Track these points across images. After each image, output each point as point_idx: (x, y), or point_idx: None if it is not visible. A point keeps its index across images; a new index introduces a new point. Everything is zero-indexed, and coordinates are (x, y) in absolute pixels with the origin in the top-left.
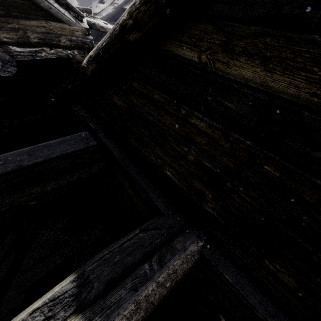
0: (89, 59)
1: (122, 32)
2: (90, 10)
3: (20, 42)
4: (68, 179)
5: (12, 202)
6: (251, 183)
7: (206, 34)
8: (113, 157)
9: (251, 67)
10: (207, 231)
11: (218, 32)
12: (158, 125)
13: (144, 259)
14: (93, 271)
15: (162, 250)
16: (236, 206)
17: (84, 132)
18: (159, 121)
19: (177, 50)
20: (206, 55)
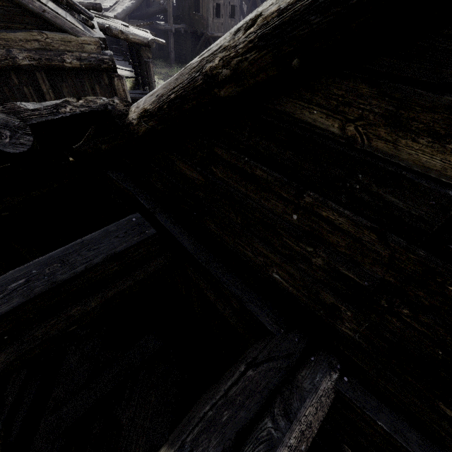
0: (142, 114)
1: (208, 85)
2: (99, 5)
3: (3, 67)
4: (119, 287)
5: (44, 334)
6: (423, 306)
7: (359, 98)
8: (182, 248)
9: (439, 154)
10: (341, 357)
11: (381, 97)
12: (260, 212)
13: (261, 410)
14: (197, 443)
15: (284, 394)
16: (394, 332)
17: (134, 215)
18: (263, 206)
19: (302, 113)
20: (355, 127)
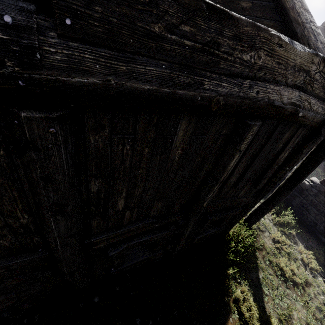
0: None
1: None
2: None
3: None
4: None
5: None
6: None
7: None
8: None
9: None
10: None
11: None
12: None
13: None
14: None
15: None
16: None
17: None
18: None
19: None
20: None
